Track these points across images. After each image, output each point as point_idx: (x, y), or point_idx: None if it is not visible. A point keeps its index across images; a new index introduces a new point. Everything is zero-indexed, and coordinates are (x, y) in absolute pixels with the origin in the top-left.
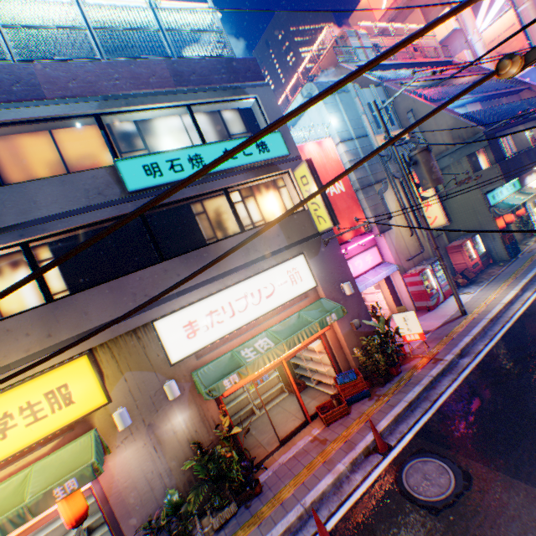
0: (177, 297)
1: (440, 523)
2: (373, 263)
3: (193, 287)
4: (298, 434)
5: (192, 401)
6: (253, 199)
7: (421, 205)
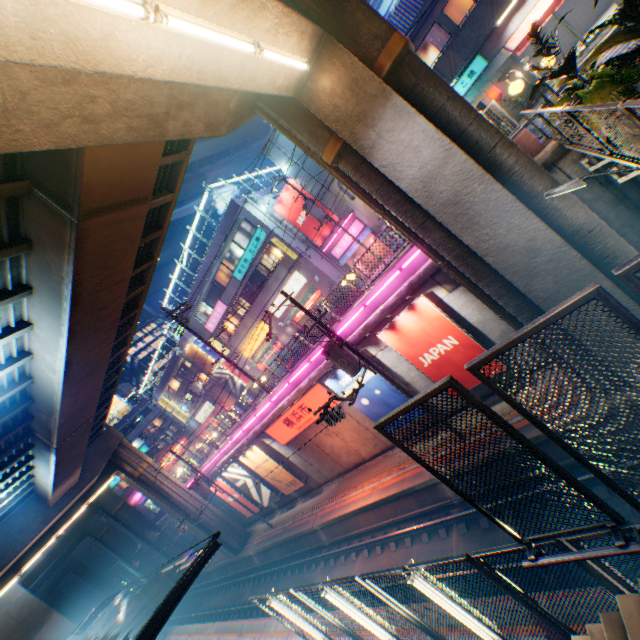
0: (269, 303)
1: None
2: (358, 231)
3: (270, 299)
4: None
5: (290, 325)
6: (271, 255)
7: None
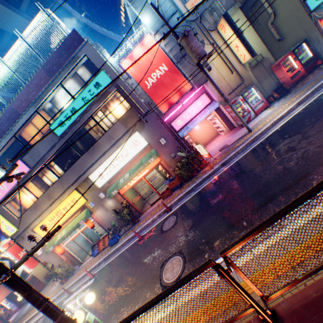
0: (91, 167)
1: (160, 236)
2: (204, 105)
3: (95, 162)
4: (156, 202)
5: (112, 197)
6: (108, 111)
7: (234, 47)
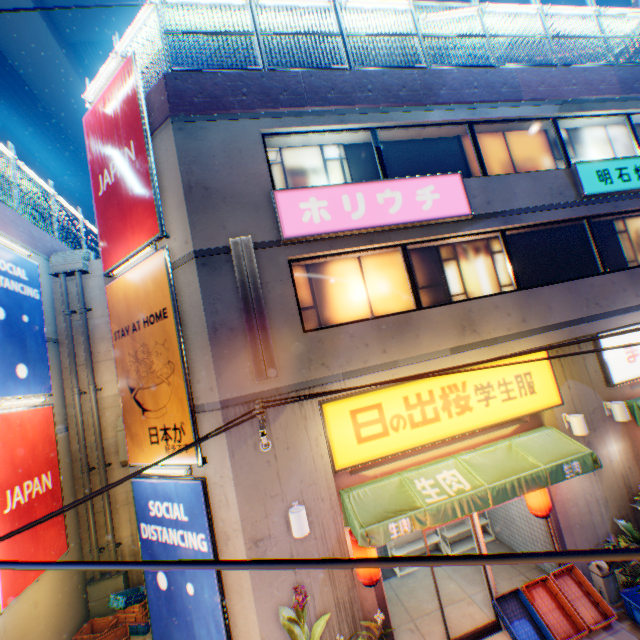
0: (621, 314)
1: None
2: None
3: (636, 307)
4: None
5: (623, 433)
6: None
7: None
